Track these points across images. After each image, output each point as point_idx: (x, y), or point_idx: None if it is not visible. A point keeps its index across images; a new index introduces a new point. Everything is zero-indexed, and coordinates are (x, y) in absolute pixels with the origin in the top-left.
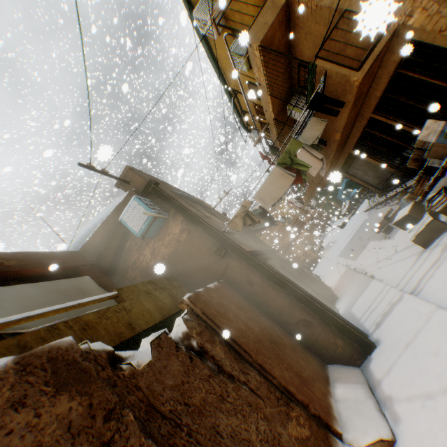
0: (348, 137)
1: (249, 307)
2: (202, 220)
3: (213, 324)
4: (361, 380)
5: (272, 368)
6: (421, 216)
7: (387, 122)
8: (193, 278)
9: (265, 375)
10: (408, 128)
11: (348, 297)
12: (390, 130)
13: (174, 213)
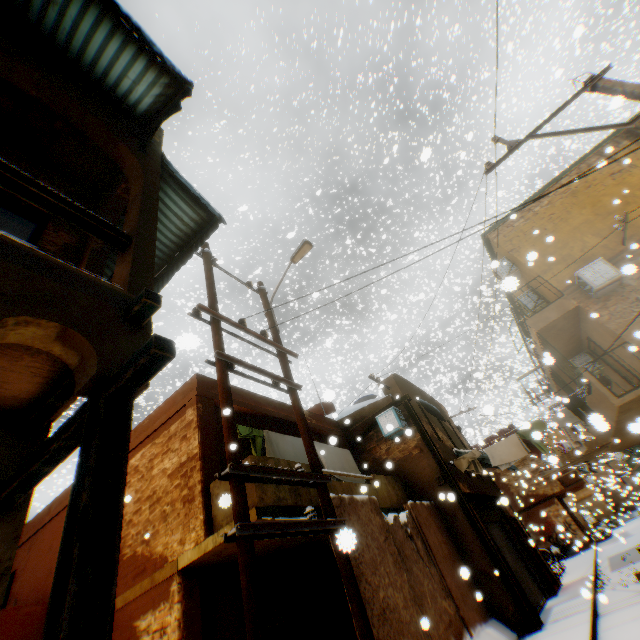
0: None
1: (447, 534)
2: (434, 447)
3: (420, 527)
4: (511, 636)
5: (446, 575)
6: None
7: None
8: (411, 487)
9: (440, 574)
10: None
11: (561, 597)
12: None
13: (415, 430)
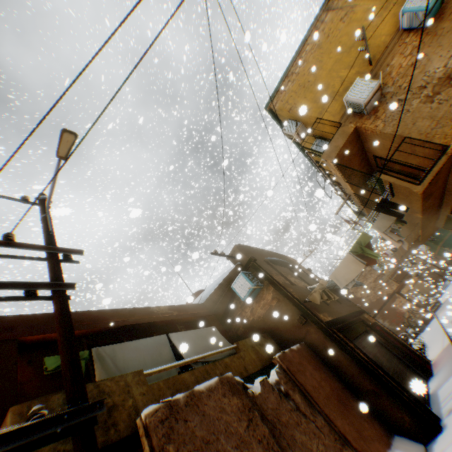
0: (440, 204)
1: (324, 369)
2: (288, 292)
3: (294, 377)
4: None
5: (335, 418)
6: None
7: None
8: (281, 336)
9: (329, 421)
10: None
11: (439, 377)
12: None
13: (267, 284)
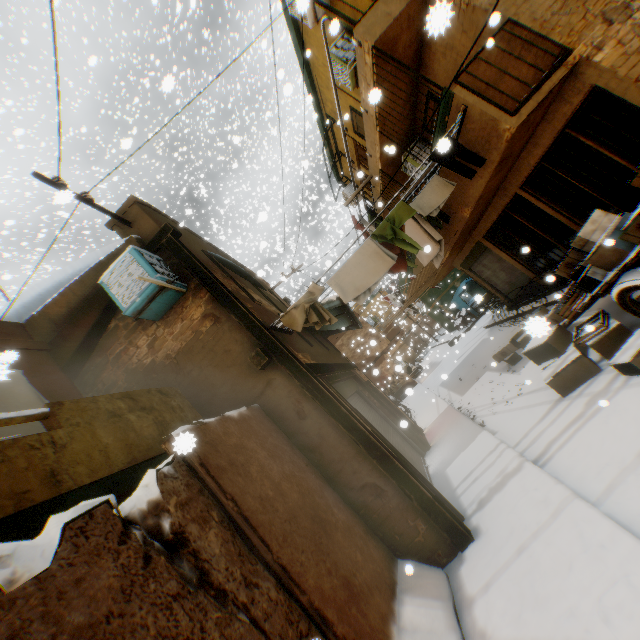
0: (481, 218)
1: (291, 455)
2: (240, 304)
3: (215, 486)
4: (444, 593)
5: (303, 572)
6: (564, 348)
7: (538, 205)
8: (212, 395)
9: (289, 585)
10: (565, 219)
11: (445, 450)
12: (540, 218)
13: (197, 285)
